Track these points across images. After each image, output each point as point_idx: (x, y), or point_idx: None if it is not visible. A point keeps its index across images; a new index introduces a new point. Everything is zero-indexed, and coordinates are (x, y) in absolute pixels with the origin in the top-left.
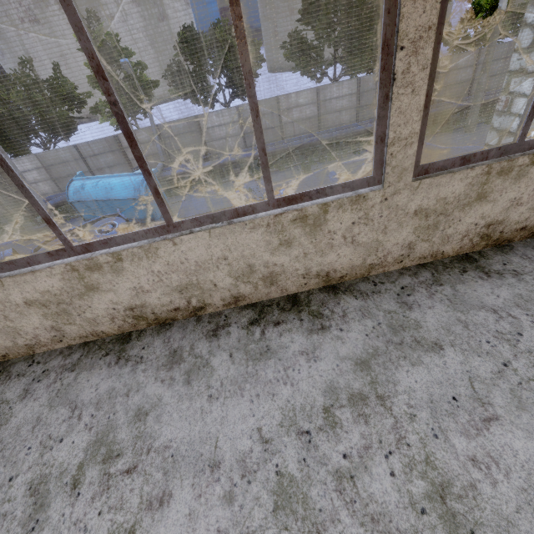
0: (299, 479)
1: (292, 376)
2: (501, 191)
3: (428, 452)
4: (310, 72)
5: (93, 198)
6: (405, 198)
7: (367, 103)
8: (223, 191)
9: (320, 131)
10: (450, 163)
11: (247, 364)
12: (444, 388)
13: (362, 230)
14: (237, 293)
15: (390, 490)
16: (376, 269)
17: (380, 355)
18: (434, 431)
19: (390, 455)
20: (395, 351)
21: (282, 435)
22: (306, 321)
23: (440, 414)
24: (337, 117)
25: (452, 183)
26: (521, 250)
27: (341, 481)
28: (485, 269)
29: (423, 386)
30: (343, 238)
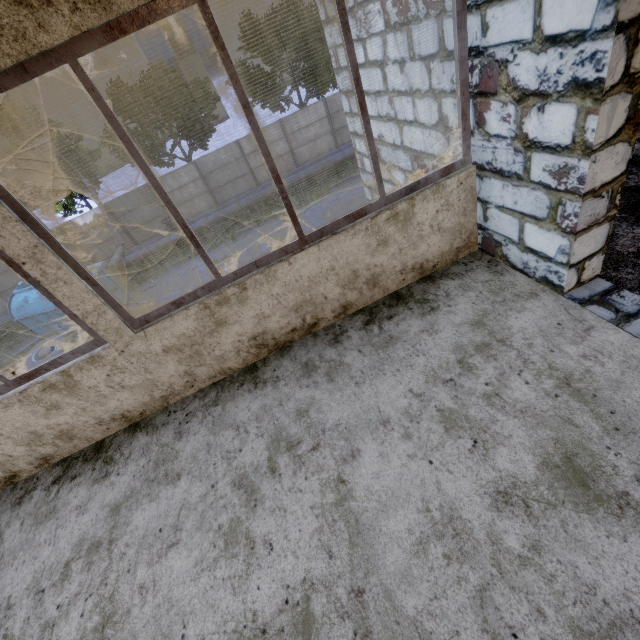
0: (17, 637)
1: (58, 535)
2: (237, 314)
3: (116, 588)
4: (271, 102)
5: (40, 311)
6: (142, 345)
7: (342, 125)
8: (197, 264)
9: (296, 169)
10: (165, 309)
11: (31, 530)
12: (159, 521)
13: (124, 377)
14: (41, 455)
15: (74, 630)
16: (173, 398)
17: (132, 497)
18: (130, 566)
19: (89, 597)
20: (145, 490)
21: (24, 598)
22: (97, 470)
23: (143, 548)
24: (313, 147)
25: (178, 323)
26: (296, 351)
27: (45, 631)
28: (258, 379)
29: (146, 523)
30: (110, 387)
